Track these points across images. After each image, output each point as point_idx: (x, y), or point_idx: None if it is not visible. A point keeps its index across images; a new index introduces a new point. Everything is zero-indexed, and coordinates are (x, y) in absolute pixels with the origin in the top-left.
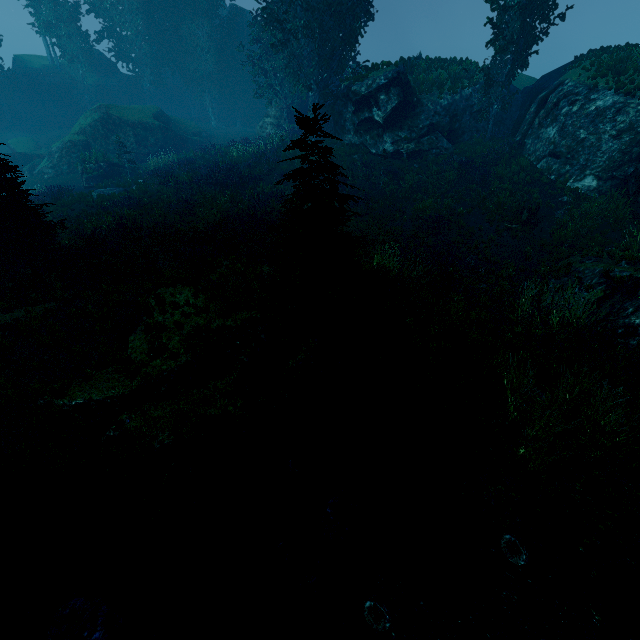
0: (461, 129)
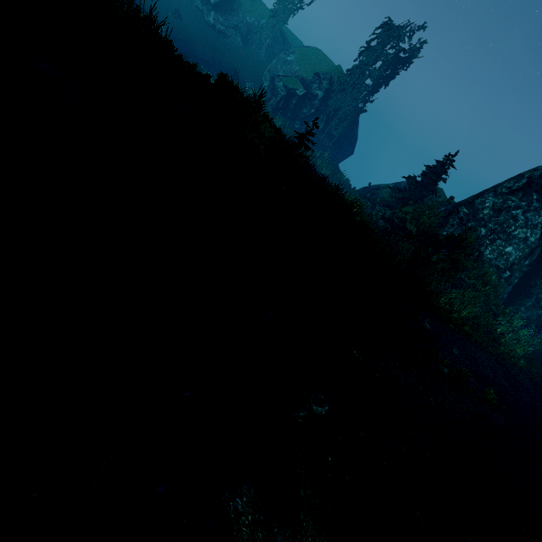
0: (252, 41)
